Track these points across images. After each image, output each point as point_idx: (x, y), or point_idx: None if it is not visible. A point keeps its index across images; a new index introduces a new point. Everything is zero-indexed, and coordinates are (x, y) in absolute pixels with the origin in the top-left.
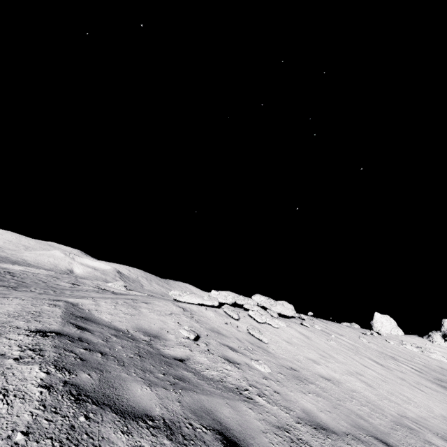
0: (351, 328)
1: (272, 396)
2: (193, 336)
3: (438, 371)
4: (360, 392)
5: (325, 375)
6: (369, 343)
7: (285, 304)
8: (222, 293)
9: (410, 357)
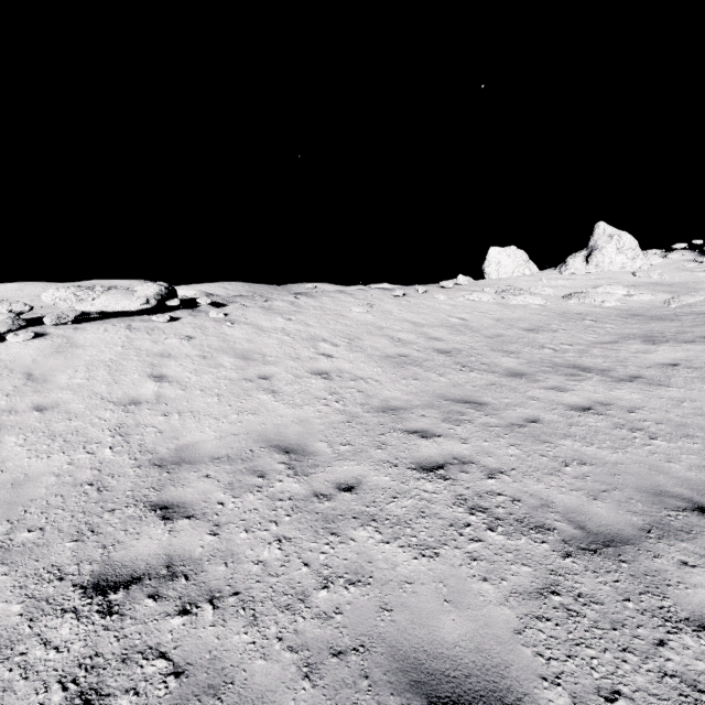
0: (387, 291)
1: None
2: None
3: (477, 328)
4: None
5: None
6: (363, 314)
7: (142, 289)
8: None
9: (445, 316)
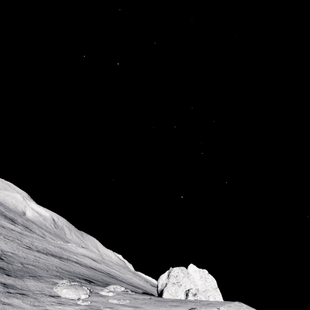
0: None
1: None
2: None
3: None
4: None
5: None
6: None
7: None
8: None
9: None
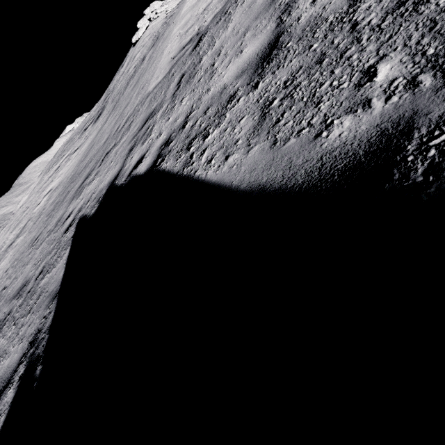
0: None
1: None
2: (170, 10)
3: None
4: None
5: None
6: None
7: (154, 4)
8: (141, 23)
9: None
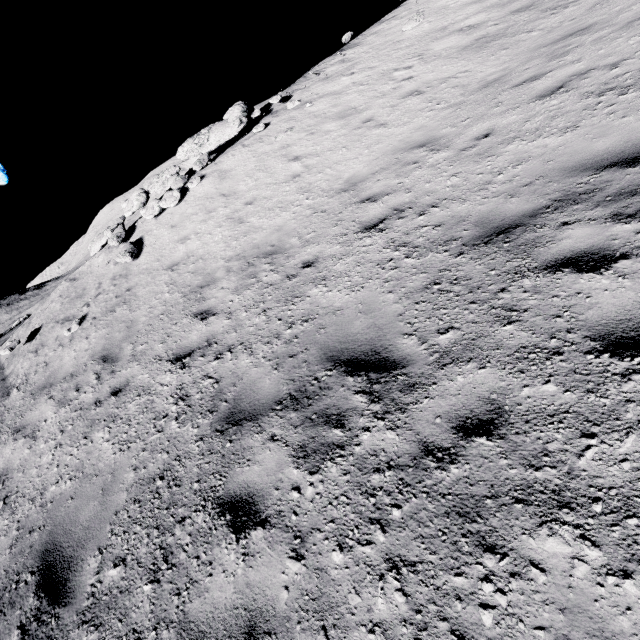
0: None
1: (33, 376)
2: (8, 351)
3: None
4: (206, 254)
5: (178, 259)
6: (417, 28)
7: (229, 115)
8: (131, 199)
9: None
